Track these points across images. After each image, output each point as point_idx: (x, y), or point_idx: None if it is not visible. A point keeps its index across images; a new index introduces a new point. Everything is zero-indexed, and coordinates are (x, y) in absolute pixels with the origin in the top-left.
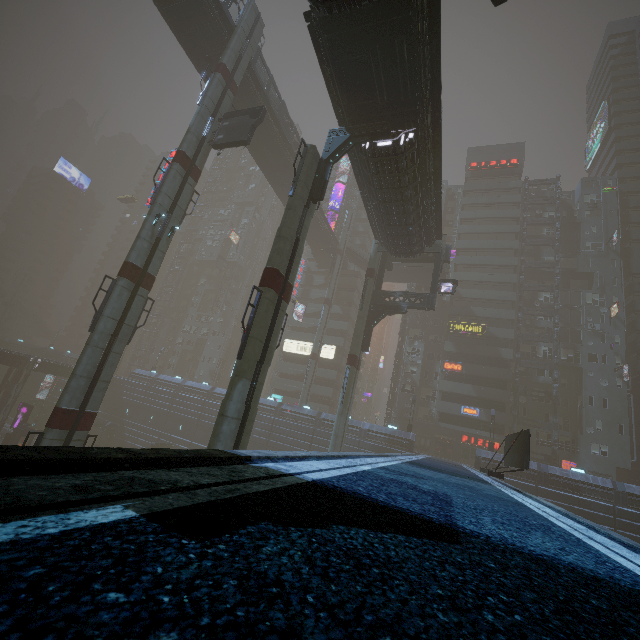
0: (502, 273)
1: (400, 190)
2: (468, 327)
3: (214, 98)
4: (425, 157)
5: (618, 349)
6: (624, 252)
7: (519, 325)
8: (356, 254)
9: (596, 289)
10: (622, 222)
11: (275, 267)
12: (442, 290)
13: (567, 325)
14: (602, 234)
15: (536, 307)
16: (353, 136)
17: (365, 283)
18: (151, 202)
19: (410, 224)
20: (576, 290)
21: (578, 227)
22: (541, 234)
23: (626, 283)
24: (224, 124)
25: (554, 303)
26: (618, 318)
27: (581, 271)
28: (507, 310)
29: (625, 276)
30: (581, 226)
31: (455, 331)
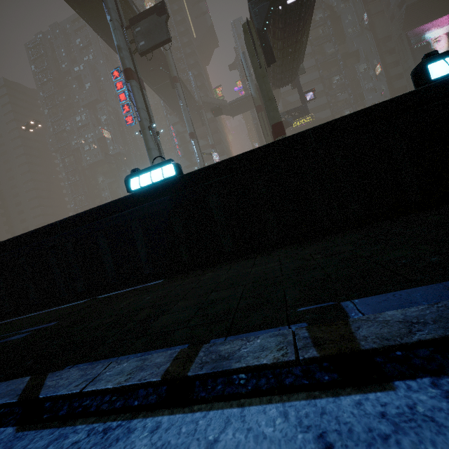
0: (309, 74)
1: (297, 34)
2: (303, 120)
3: (114, 8)
4: (311, 1)
5: (385, 94)
6: (370, 27)
7: (330, 105)
8: (212, 104)
9: (363, 60)
10: (363, 4)
11: (280, 121)
12: (308, 99)
13: (355, 92)
14: (355, 18)
15: (334, 88)
16: (272, 2)
17: (260, 117)
18: (139, 119)
19: (295, 59)
20: (352, 66)
21: (339, 19)
22: (319, 35)
23: (375, 48)
24: (136, 30)
25: (345, 81)
26: (380, 74)
27: (351, 51)
28: (321, 98)
29: (374, 44)
30: (341, 18)
31: (297, 127)
